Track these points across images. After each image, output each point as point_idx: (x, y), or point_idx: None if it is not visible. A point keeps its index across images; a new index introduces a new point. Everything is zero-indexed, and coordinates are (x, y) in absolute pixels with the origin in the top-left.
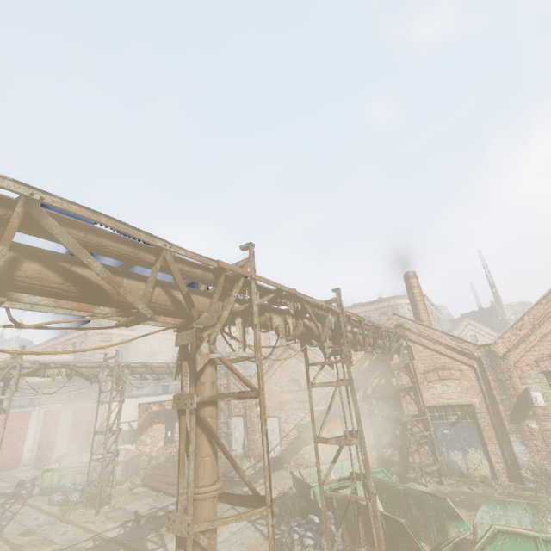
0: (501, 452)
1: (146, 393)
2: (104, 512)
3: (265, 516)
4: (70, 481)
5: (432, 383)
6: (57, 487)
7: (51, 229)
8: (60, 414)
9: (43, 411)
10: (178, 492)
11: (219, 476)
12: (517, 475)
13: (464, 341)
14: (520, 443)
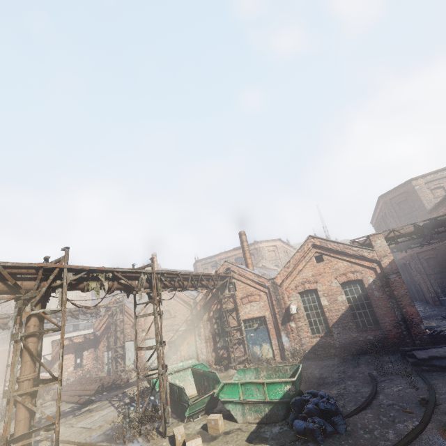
0: (278, 343)
1: (59, 332)
2: None
3: (128, 403)
4: None
5: (245, 305)
6: None
7: None
8: None
9: None
10: (10, 380)
11: (109, 385)
12: (284, 355)
13: (261, 277)
14: (285, 336)
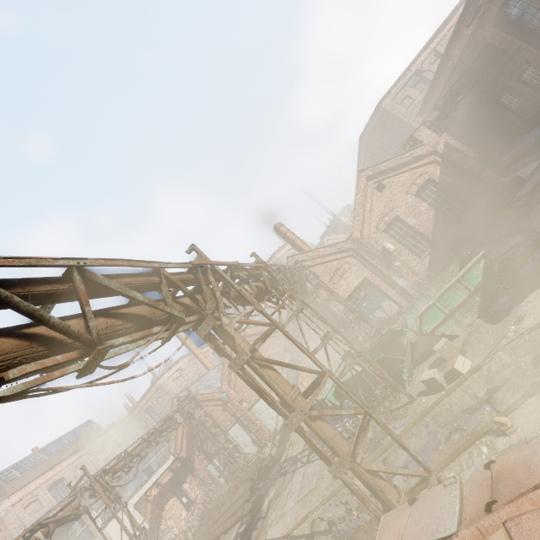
0: (395, 291)
1: (133, 491)
2: None
3: (311, 451)
4: None
5: (339, 283)
6: None
7: (102, 282)
8: None
9: None
10: (280, 408)
11: (256, 475)
12: (409, 296)
13: (337, 244)
14: (399, 278)
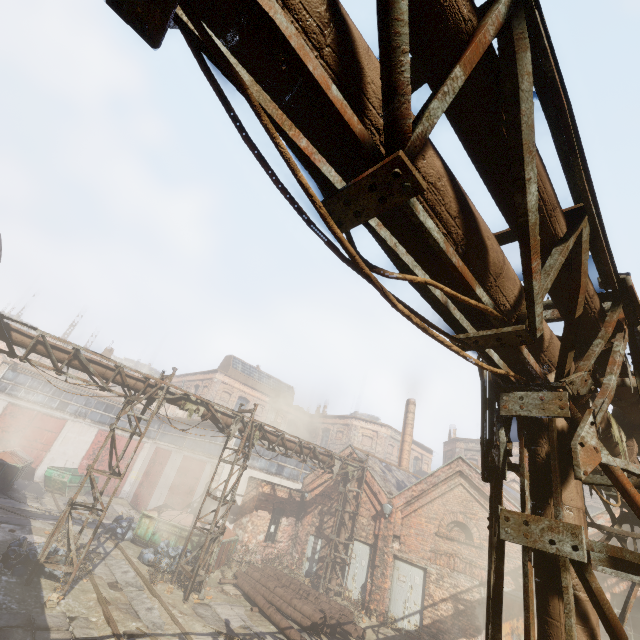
0: None
1: (260, 467)
2: (192, 602)
3: None
4: (164, 540)
5: None
6: (149, 541)
7: (520, 76)
8: (170, 456)
9: (154, 447)
10: None
11: (332, 622)
12: None
13: None
14: None
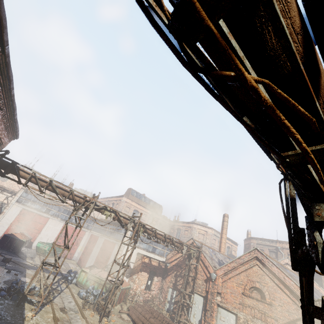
0: None
1: (143, 248)
2: (103, 323)
3: None
4: (91, 285)
5: None
6: (84, 285)
7: None
8: (97, 239)
9: (90, 234)
10: None
11: None
12: None
13: None
14: None
